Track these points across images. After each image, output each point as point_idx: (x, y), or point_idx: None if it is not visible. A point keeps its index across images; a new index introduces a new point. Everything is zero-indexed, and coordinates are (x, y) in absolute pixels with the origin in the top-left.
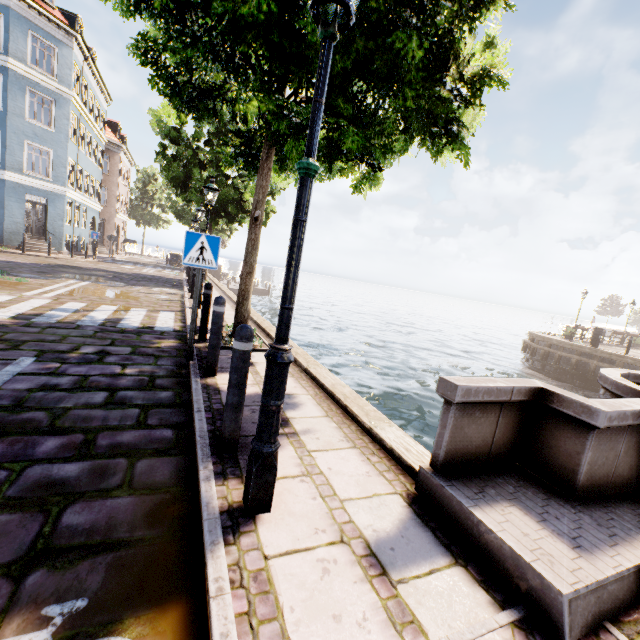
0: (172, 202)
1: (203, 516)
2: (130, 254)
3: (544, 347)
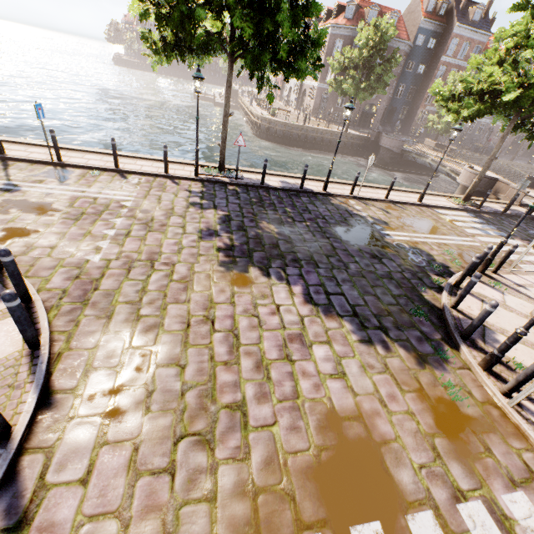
0: None
1: None
2: None
3: (285, 129)
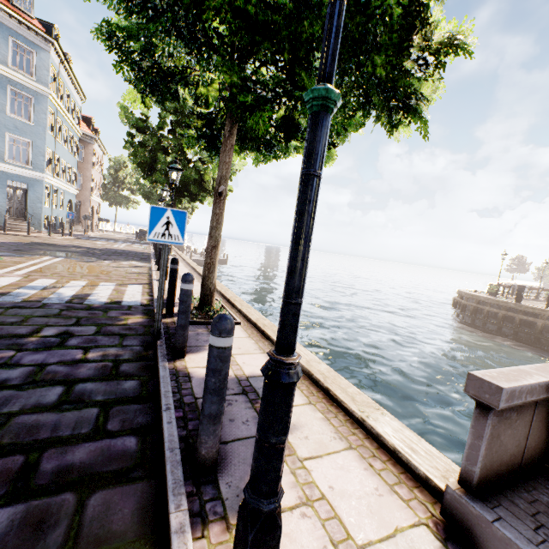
0: (140, 185)
1: None
2: (104, 231)
3: (473, 303)
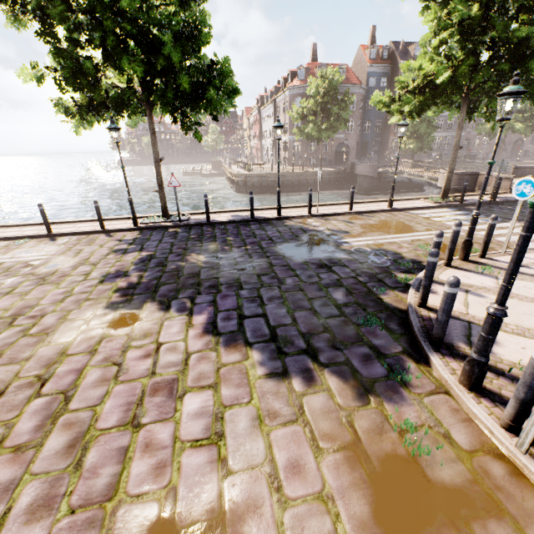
0: None
1: None
2: None
3: (261, 179)
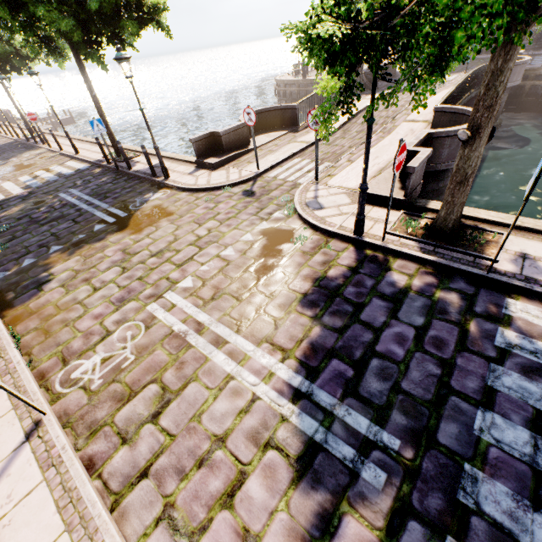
0: None
1: (160, 181)
2: None
3: (282, 88)
